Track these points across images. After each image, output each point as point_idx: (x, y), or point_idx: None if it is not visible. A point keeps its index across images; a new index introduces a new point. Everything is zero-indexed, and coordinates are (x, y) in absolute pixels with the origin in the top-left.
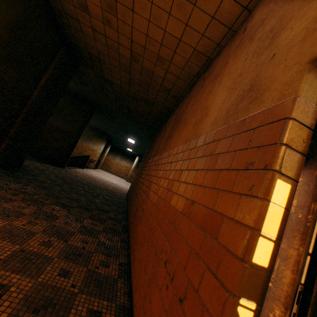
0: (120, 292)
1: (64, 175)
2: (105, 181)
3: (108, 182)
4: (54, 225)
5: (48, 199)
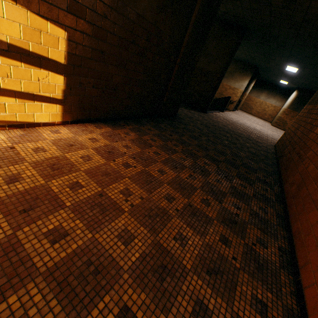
0: (284, 288)
1: (207, 121)
2: (246, 126)
3: (250, 127)
4: (207, 182)
5: (199, 151)
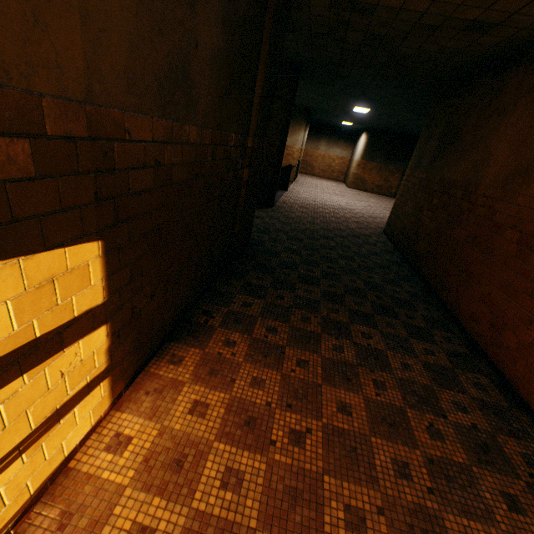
0: None
1: (289, 227)
2: (331, 207)
3: (336, 208)
4: (399, 379)
5: (336, 309)
